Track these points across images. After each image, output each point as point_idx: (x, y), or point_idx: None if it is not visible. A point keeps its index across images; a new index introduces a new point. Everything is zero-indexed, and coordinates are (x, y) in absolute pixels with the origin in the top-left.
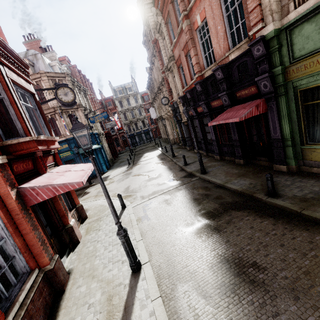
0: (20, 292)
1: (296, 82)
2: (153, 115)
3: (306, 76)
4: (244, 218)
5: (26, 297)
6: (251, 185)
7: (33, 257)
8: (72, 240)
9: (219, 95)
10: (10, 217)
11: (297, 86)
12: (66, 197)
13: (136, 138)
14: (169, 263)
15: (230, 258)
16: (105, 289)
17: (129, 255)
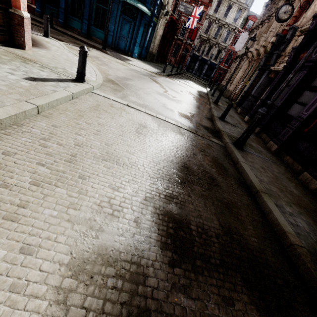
0: None
1: None
2: (238, 45)
3: None
4: None
5: None
6: None
7: None
8: None
9: None
10: None
11: None
12: None
13: (197, 64)
14: None
15: None
16: None
17: None
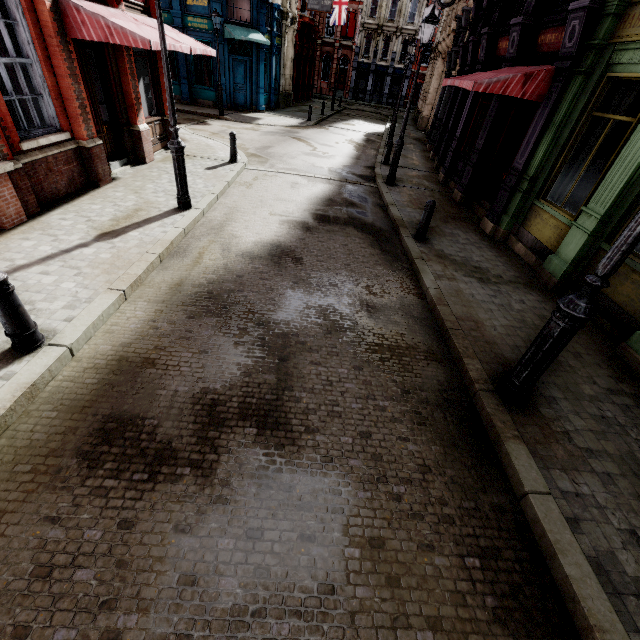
0: (42, 137)
1: (619, 52)
2: (425, 32)
3: (636, 45)
4: (352, 237)
5: (48, 148)
6: (417, 222)
7: (67, 116)
8: (136, 154)
9: (511, 22)
10: (41, 35)
11: (613, 65)
12: (152, 90)
13: (370, 81)
14: (222, 223)
15: (285, 247)
16: (140, 204)
17: (178, 181)
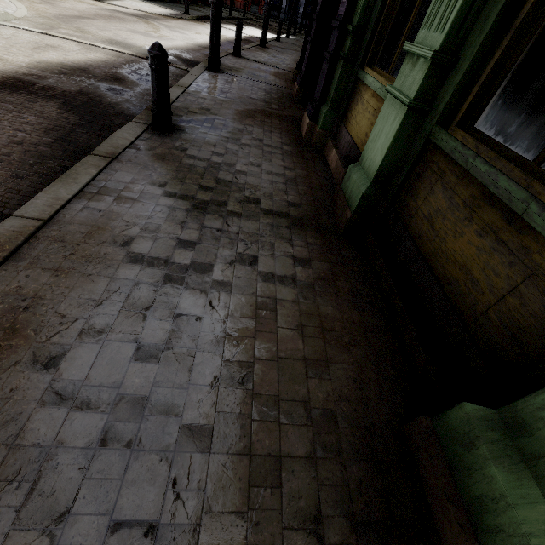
0: None
1: None
2: None
3: None
4: (26, 113)
5: None
6: (196, 109)
7: None
8: None
9: None
10: None
11: None
12: None
13: None
14: None
15: None
16: None
17: None
